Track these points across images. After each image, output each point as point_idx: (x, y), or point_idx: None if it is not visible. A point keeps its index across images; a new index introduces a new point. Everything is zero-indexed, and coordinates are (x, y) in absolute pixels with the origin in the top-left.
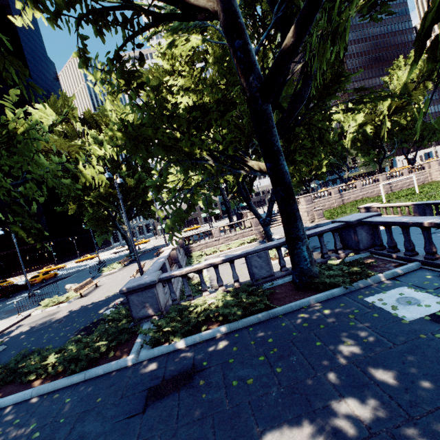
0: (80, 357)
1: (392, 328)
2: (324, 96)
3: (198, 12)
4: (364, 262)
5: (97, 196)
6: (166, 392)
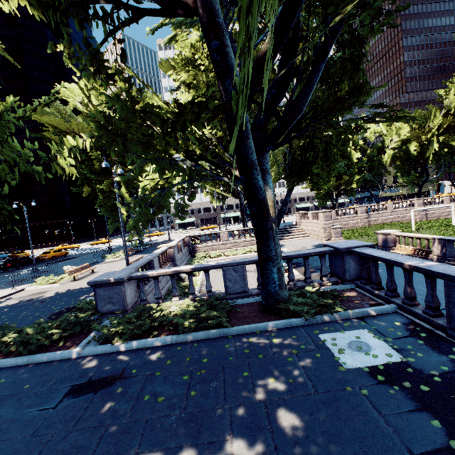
0: (31, 341)
1: (325, 374)
2: (333, 108)
3: (178, 7)
4: (343, 294)
5: (110, 182)
6: (84, 393)
